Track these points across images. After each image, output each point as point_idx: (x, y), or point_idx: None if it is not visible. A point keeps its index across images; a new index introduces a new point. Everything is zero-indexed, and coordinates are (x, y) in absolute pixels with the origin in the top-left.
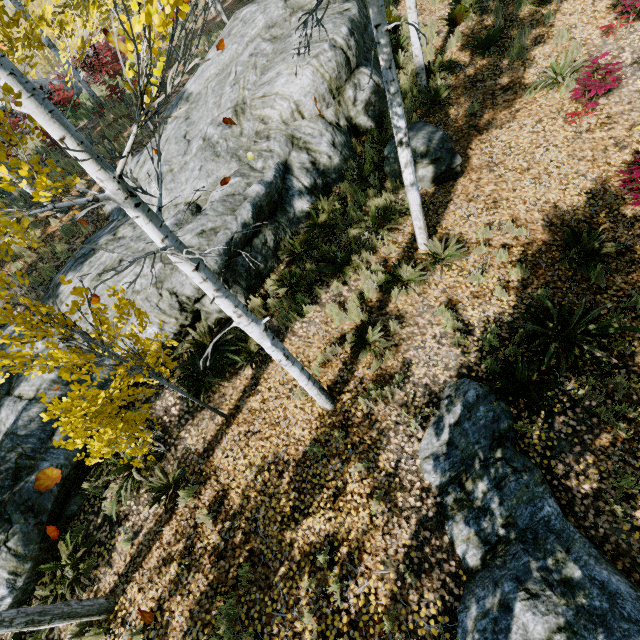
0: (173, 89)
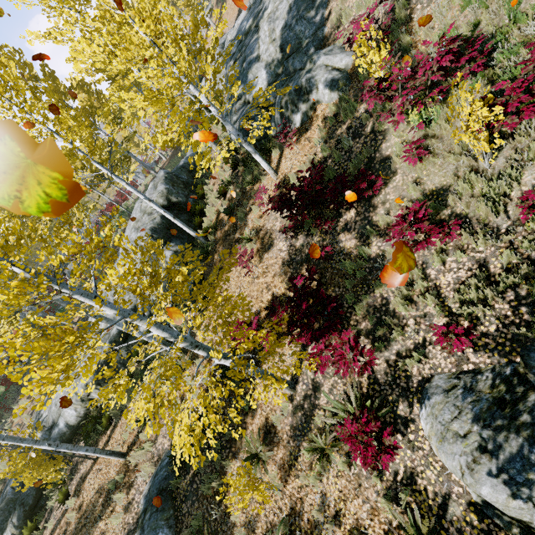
0: None
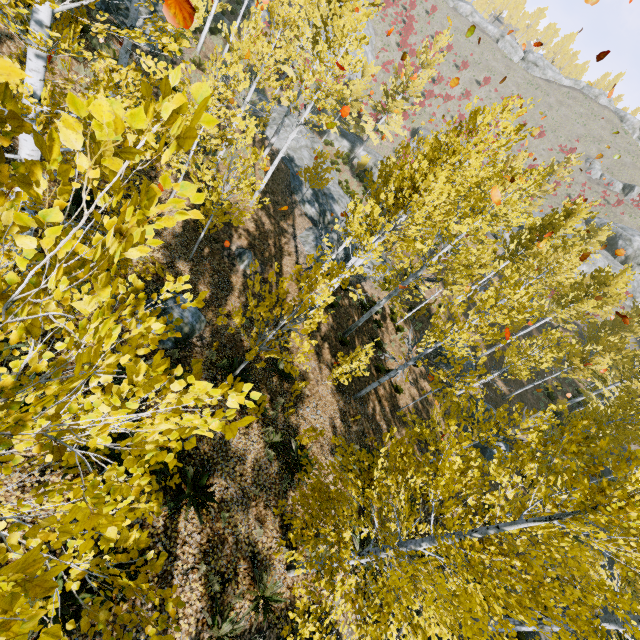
0: None
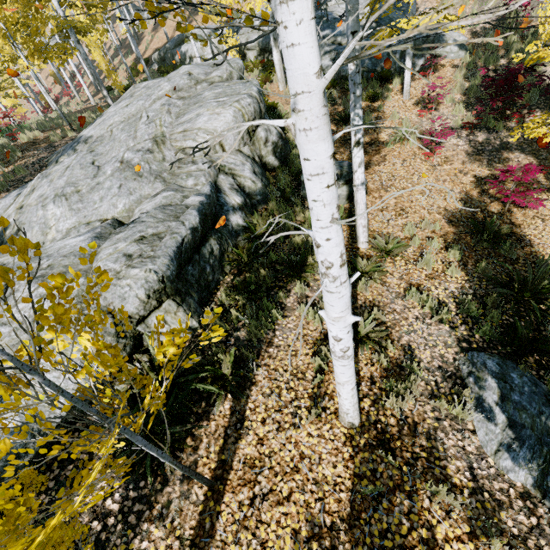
0: (59, 142)
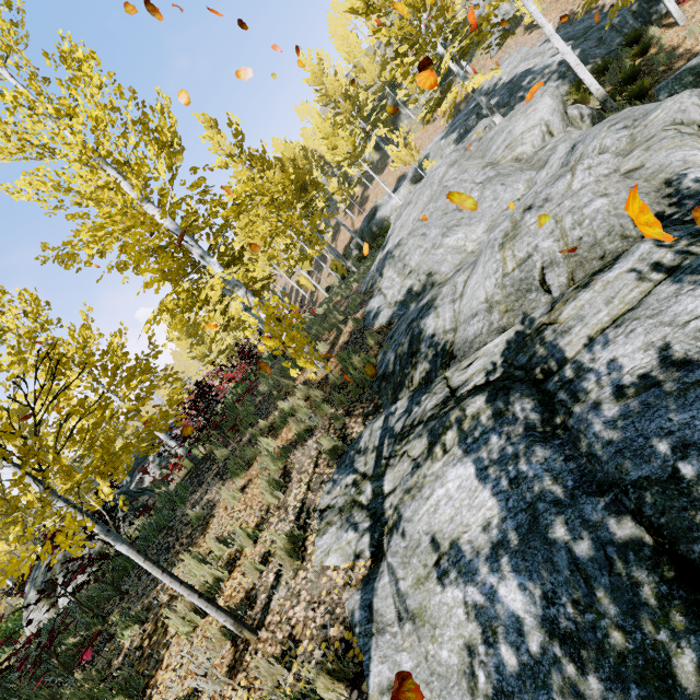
0: (352, 292)
